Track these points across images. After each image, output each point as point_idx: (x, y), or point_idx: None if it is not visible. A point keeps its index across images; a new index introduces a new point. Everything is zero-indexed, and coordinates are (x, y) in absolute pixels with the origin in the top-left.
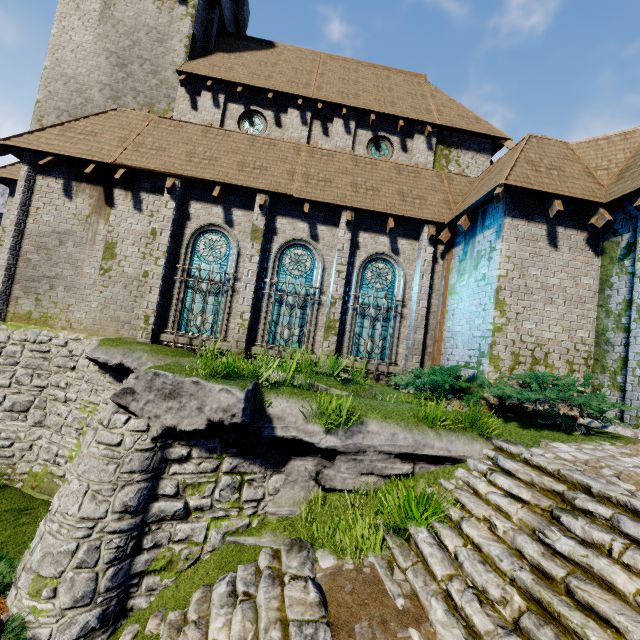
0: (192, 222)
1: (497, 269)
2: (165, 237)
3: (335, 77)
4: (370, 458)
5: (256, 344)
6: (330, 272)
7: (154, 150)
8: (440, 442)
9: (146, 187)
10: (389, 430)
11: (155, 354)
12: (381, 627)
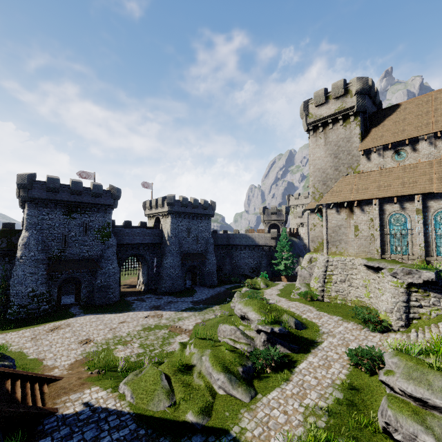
0: (386, 212)
1: None
2: (377, 221)
3: None
4: None
5: (430, 256)
6: None
7: (363, 190)
8: None
9: (364, 204)
10: None
11: (389, 263)
12: None
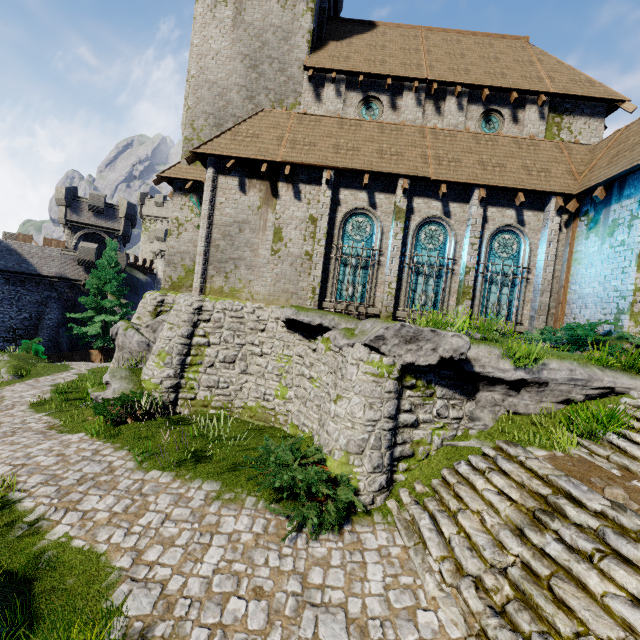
0: (342, 207)
1: (639, 236)
2: (324, 221)
3: (441, 53)
4: (550, 389)
5: (398, 309)
6: (461, 245)
7: (307, 146)
8: (608, 377)
9: (303, 179)
10: (567, 368)
11: (342, 316)
12: (610, 481)
